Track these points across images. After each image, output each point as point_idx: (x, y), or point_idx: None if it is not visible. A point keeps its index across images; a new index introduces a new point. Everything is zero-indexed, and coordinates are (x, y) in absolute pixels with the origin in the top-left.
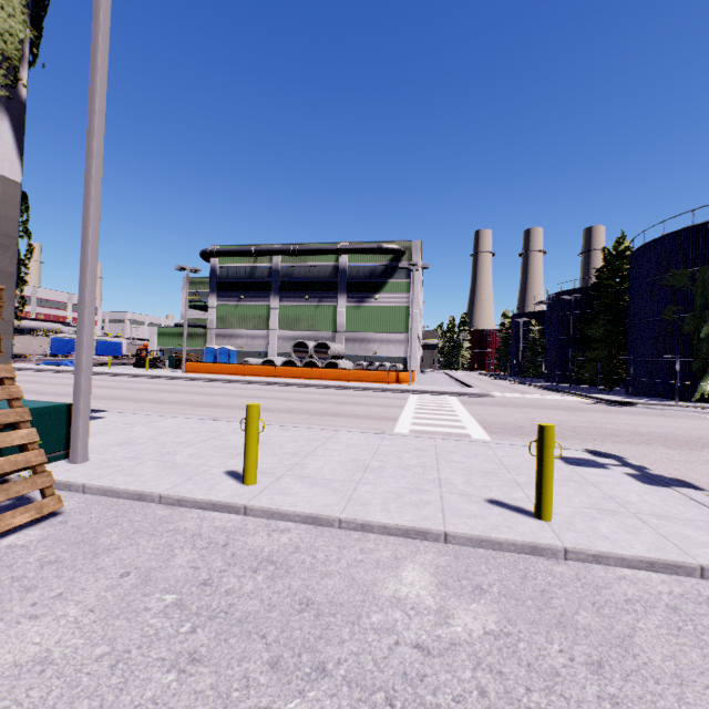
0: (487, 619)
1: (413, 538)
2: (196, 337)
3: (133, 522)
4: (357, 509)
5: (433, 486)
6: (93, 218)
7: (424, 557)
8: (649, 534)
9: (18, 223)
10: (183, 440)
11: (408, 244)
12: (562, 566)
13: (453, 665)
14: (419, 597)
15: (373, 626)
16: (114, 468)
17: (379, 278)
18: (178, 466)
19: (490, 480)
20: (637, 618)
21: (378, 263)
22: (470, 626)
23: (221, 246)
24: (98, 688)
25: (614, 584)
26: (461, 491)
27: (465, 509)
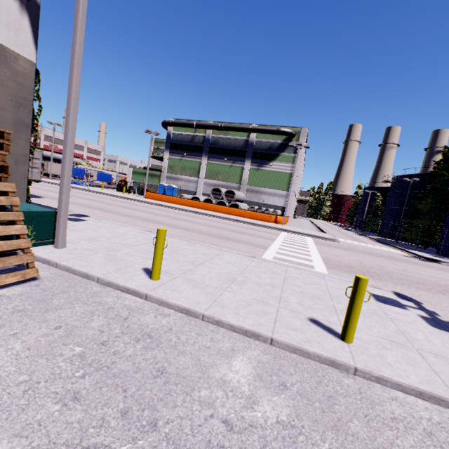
0: (282, 411)
1: (249, 337)
2: (154, 177)
3: (77, 292)
4: (217, 309)
5: (274, 302)
6: (74, 91)
7: (252, 353)
8: (425, 369)
9: (33, 90)
10: (126, 242)
11: (298, 129)
12: (350, 380)
13: (246, 443)
14: (239, 383)
15: (200, 399)
16: (78, 254)
17: (274, 151)
18: (116, 260)
19: (316, 303)
20: (397, 435)
21: (275, 140)
22: (267, 414)
23: (175, 119)
24: (10, 405)
25: (386, 402)
26: (293, 308)
27: (291, 322)
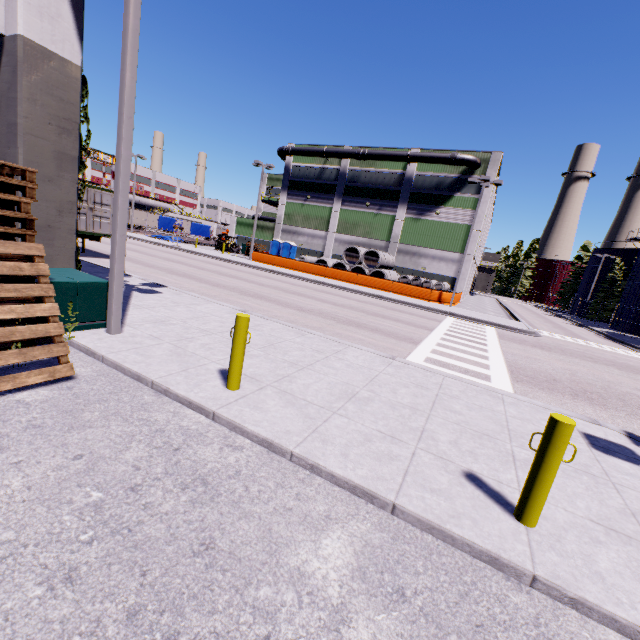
0: None
1: (359, 497)
2: (266, 230)
3: (120, 402)
4: (315, 445)
5: (411, 438)
6: (127, 105)
7: (359, 526)
8: None
9: (79, 108)
10: (206, 328)
11: (486, 155)
12: (522, 596)
13: None
14: (324, 580)
15: (255, 603)
16: (135, 344)
17: (445, 191)
18: (185, 355)
19: (482, 445)
20: None
21: (447, 174)
22: None
23: (296, 145)
24: None
25: None
26: (440, 452)
27: (433, 478)
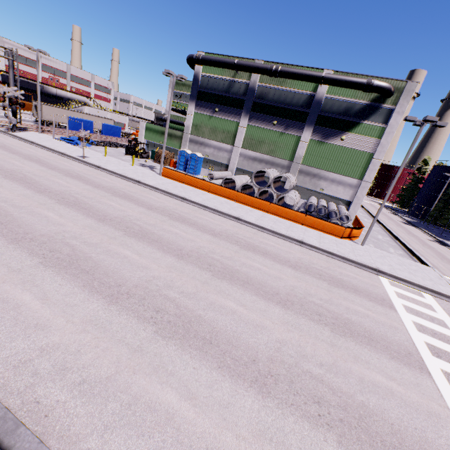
0: None
1: None
2: (174, 138)
3: None
4: None
5: None
6: None
7: None
8: None
9: None
10: None
11: (400, 84)
12: None
13: None
14: None
15: None
16: None
17: (352, 117)
18: None
19: None
20: None
21: (357, 100)
22: None
23: (206, 53)
24: None
25: None
26: None
27: None
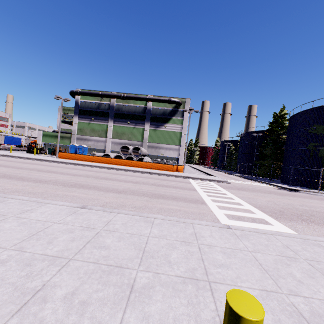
0: None
1: None
2: (65, 138)
3: None
4: None
5: None
6: None
7: None
8: None
9: None
10: (56, 250)
11: (183, 99)
12: None
13: None
14: None
15: None
16: None
17: (167, 116)
18: None
19: None
20: None
21: (167, 108)
22: None
23: (82, 89)
24: None
25: None
26: None
27: None
